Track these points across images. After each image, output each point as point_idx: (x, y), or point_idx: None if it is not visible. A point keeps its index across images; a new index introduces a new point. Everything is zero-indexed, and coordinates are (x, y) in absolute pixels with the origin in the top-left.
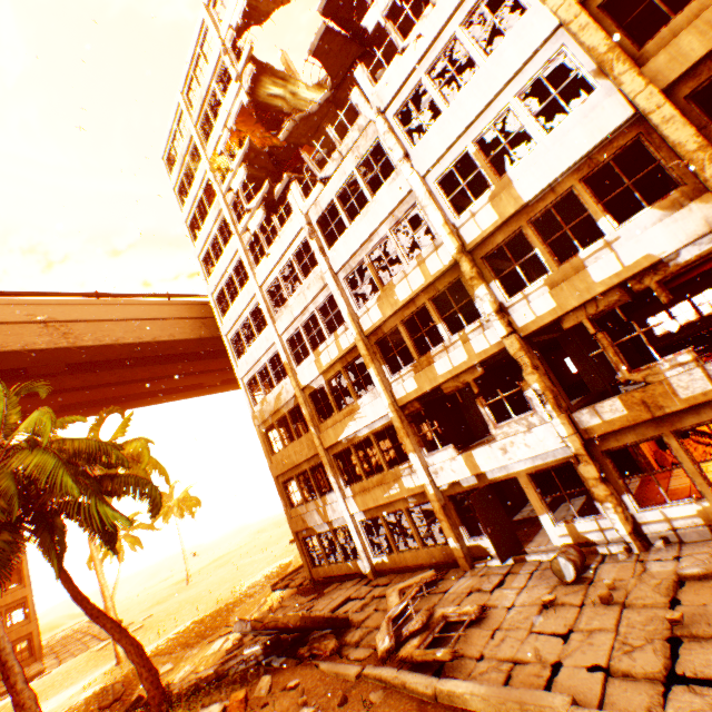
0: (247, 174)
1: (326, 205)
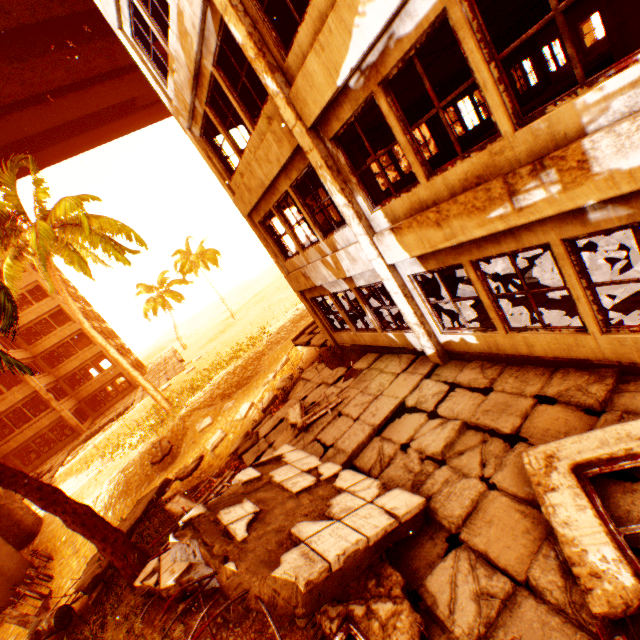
0: None
1: None
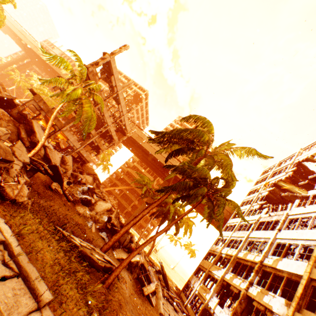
0: (266, 194)
1: (264, 220)
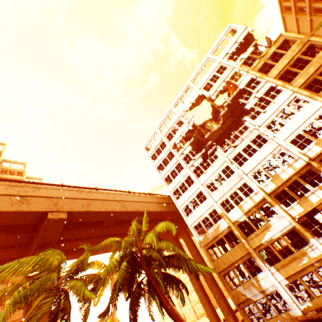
0: (191, 148)
1: (236, 153)
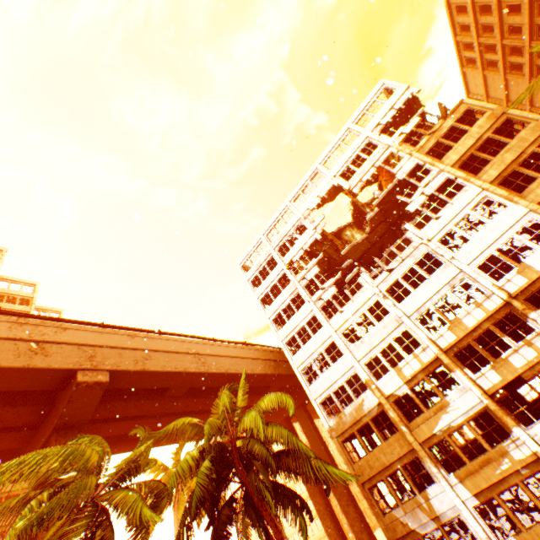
0: (319, 270)
1: (392, 281)
